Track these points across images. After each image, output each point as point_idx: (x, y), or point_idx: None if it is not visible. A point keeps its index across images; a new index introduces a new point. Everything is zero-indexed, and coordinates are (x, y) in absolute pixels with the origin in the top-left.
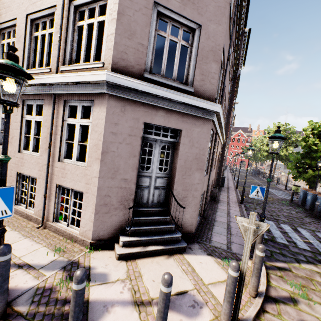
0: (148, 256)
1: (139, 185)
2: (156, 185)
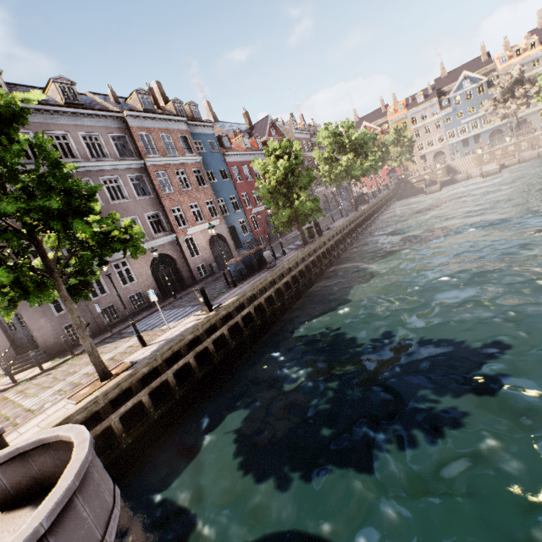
0: (26, 370)
1: (17, 339)
2: (27, 335)
